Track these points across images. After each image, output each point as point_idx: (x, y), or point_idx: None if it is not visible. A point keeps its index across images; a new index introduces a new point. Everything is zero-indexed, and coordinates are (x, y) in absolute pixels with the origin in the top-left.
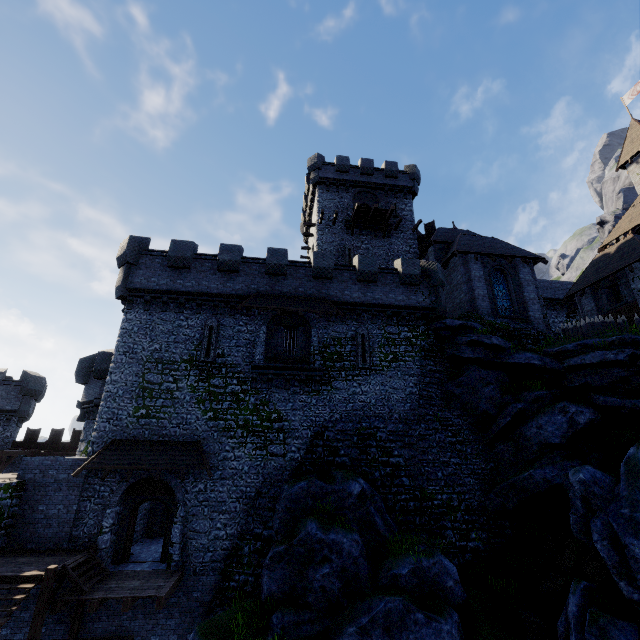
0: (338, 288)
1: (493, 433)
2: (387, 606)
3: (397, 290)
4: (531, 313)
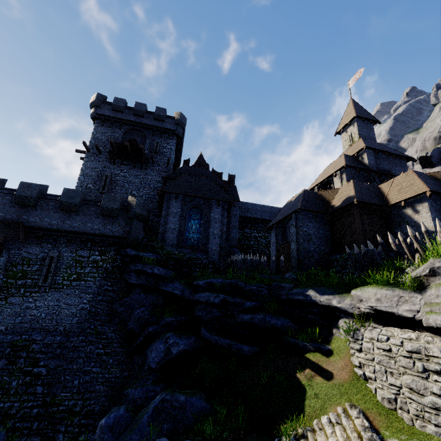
0: (39, 215)
1: (132, 348)
2: None
3: (96, 220)
4: (210, 245)
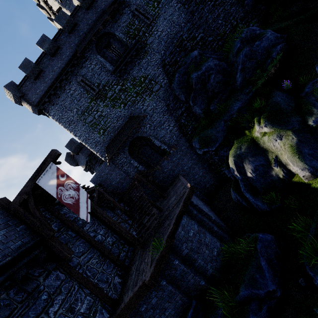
0: (102, 1)
1: None
2: (243, 54)
3: None
4: None
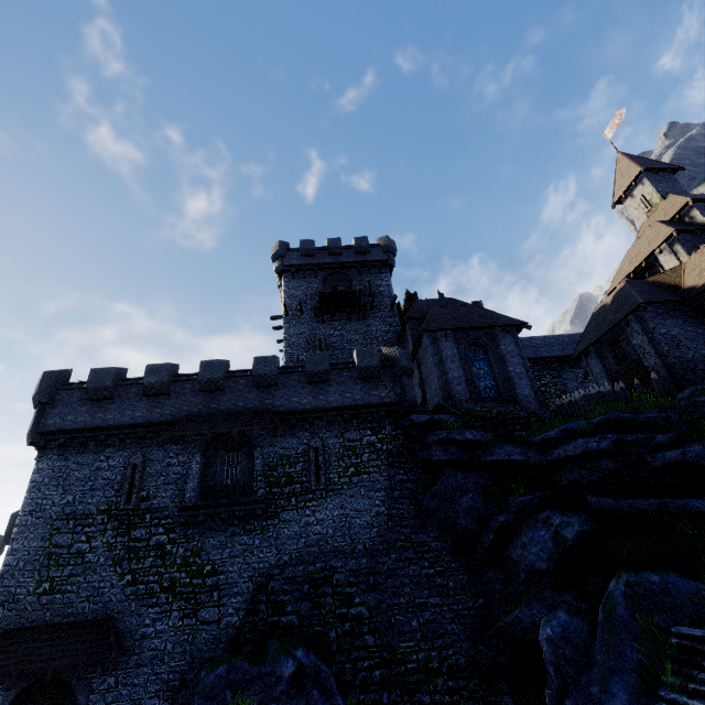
0: (285, 395)
1: (478, 557)
2: None
3: (355, 387)
4: (518, 390)
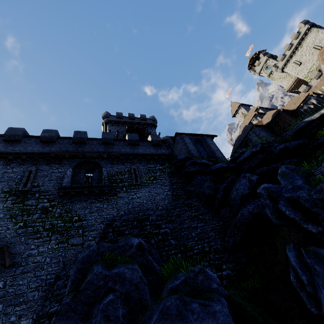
0: (117, 148)
1: (216, 204)
2: (166, 305)
3: (150, 148)
4: (217, 154)
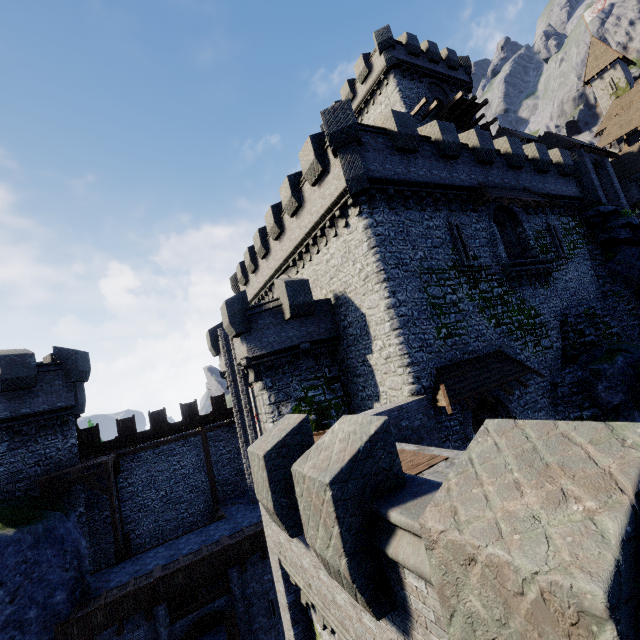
0: (527, 179)
1: None
2: None
3: (559, 181)
4: (622, 201)
